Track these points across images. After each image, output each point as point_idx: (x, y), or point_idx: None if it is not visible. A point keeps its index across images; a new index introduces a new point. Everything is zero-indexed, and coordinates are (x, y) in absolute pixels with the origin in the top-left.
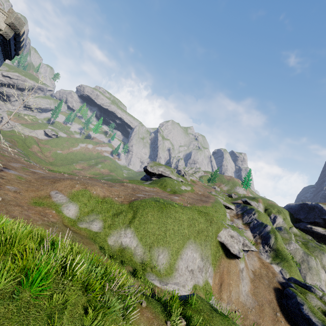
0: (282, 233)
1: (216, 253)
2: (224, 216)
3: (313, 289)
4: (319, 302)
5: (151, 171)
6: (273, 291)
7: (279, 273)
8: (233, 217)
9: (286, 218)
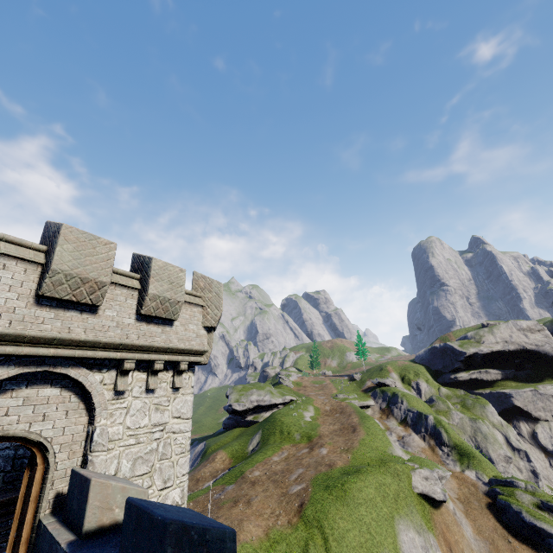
0: (437, 406)
1: (424, 512)
2: (385, 436)
3: (515, 483)
4: (528, 496)
5: (242, 410)
6: (488, 511)
7: (478, 480)
8: (381, 418)
9: (427, 379)
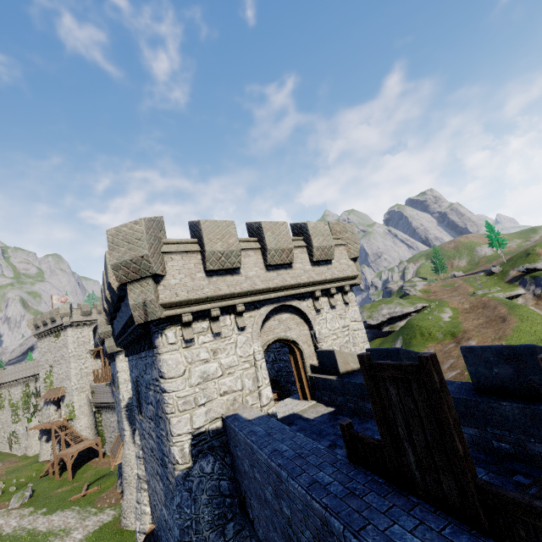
0: None
1: None
2: None
3: None
4: None
5: (377, 323)
6: None
7: None
8: (537, 304)
9: None
